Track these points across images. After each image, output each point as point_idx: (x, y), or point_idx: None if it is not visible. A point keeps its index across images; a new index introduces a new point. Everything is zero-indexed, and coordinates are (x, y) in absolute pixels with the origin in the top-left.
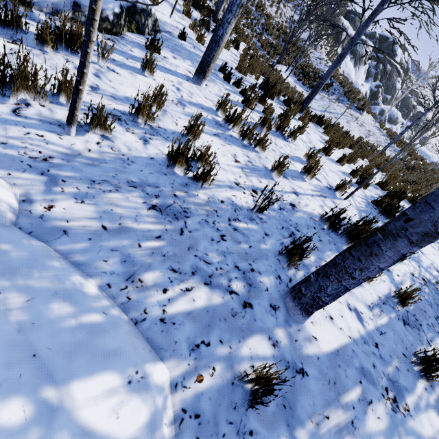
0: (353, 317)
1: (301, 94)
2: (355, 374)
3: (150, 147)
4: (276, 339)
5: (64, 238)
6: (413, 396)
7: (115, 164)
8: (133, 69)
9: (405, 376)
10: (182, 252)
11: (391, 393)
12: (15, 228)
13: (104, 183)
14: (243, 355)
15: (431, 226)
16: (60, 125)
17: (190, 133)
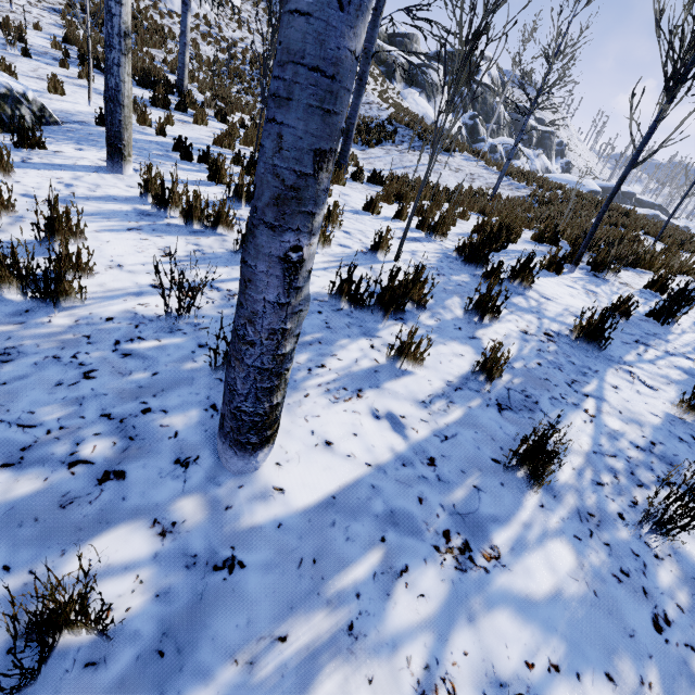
0: (382, 429)
1: (352, 156)
2: (372, 529)
3: None
4: (174, 519)
5: None
6: (512, 528)
7: None
8: None
9: (494, 497)
10: None
11: (457, 537)
12: None
13: None
14: (64, 579)
15: (274, 179)
16: None
17: (56, 234)
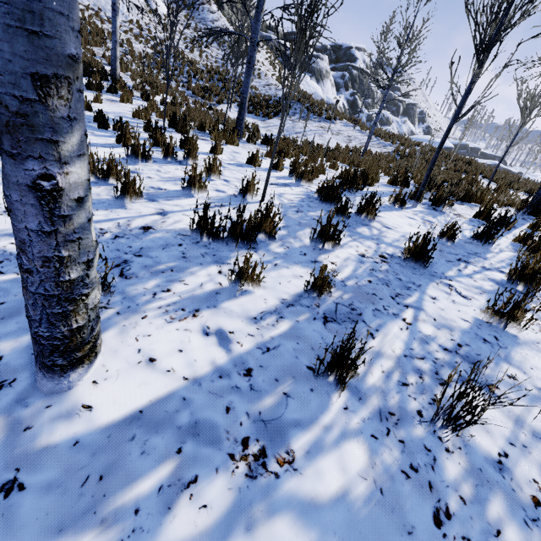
0: (208, 345)
1: (254, 125)
2: (171, 441)
3: None
4: None
5: None
6: (313, 431)
7: None
8: None
9: (301, 402)
10: None
11: (255, 444)
12: None
13: None
14: None
15: None
16: None
17: None
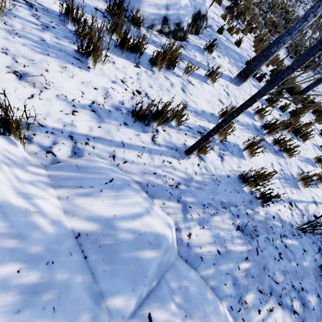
0: None
1: None
2: None
3: (225, 164)
4: None
5: (202, 264)
6: None
7: (211, 185)
8: (200, 77)
9: None
10: (261, 273)
11: None
12: (180, 258)
13: (209, 206)
14: None
15: None
16: (176, 149)
17: (248, 148)
